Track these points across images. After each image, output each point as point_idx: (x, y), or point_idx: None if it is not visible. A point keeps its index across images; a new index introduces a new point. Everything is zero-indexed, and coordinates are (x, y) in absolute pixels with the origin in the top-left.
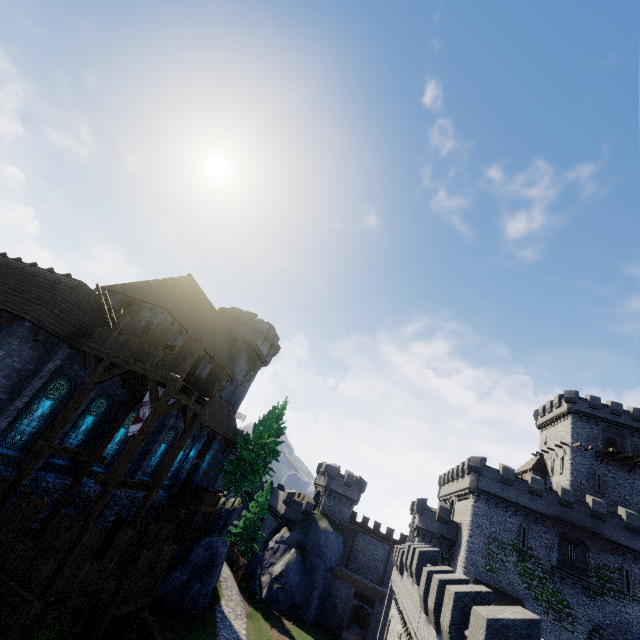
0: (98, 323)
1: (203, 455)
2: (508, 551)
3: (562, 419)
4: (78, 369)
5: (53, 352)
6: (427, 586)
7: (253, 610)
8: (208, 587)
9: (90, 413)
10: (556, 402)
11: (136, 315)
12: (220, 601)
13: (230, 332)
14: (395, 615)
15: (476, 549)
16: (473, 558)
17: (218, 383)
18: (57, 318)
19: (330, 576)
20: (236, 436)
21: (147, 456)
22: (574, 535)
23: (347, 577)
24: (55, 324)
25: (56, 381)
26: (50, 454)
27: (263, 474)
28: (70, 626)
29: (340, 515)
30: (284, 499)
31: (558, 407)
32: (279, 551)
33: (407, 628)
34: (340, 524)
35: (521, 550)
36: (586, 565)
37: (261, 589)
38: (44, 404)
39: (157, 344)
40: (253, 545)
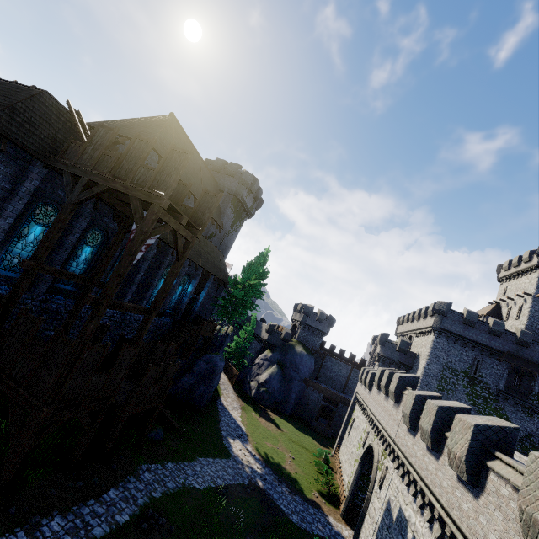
0: (70, 138)
1: (199, 291)
2: (460, 377)
3: (528, 272)
4: (63, 195)
5: (28, 171)
6: (414, 407)
7: (245, 404)
8: (210, 389)
9: (86, 244)
10: (526, 257)
11: (110, 127)
12: (220, 397)
13: (216, 183)
14: (360, 416)
15: (431, 374)
16: (428, 380)
17: (208, 212)
18: (21, 128)
19: (304, 385)
20: (226, 277)
21: (149, 288)
22: (525, 368)
23: (317, 386)
24: (20, 135)
25: (41, 206)
26: (54, 279)
27: (251, 309)
28: (90, 423)
29: (312, 343)
30: (267, 329)
31: (527, 262)
32: (264, 366)
33: (379, 431)
34: (312, 349)
35: (472, 377)
36: (530, 391)
37: (250, 390)
38: (34, 229)
39: (136, 159)
40: (243, 361)
